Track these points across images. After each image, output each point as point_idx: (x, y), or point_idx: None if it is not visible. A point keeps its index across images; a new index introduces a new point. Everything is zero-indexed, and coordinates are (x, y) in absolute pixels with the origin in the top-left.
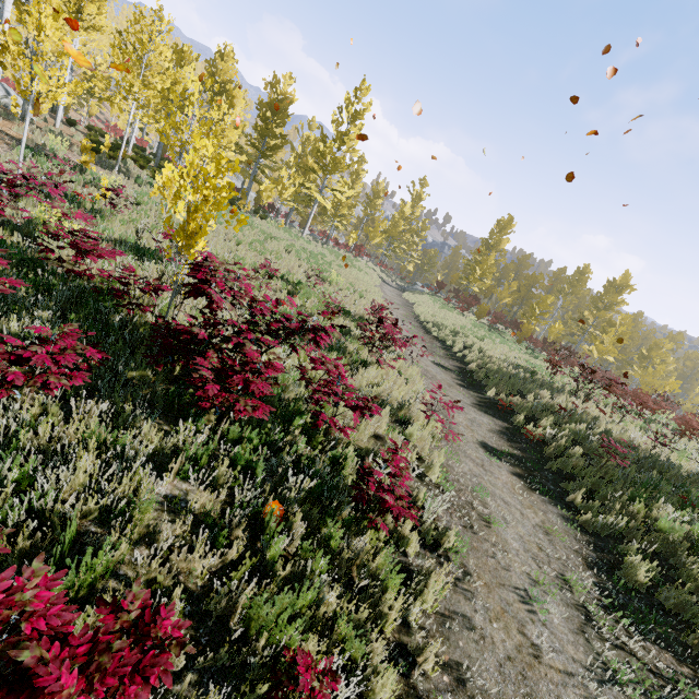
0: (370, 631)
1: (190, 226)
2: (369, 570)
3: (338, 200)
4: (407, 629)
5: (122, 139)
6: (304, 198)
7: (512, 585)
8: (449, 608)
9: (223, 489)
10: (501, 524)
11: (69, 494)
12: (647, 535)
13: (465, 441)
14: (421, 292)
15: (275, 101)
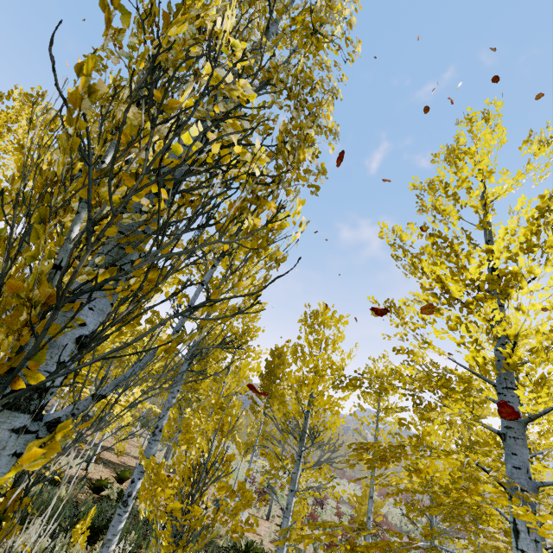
0: None
1: None
2: None
3: None
4: None
5: None
6: None
7: None
8: None
9: None
10: None
11: None
12: None
13: None
14: None
15: None
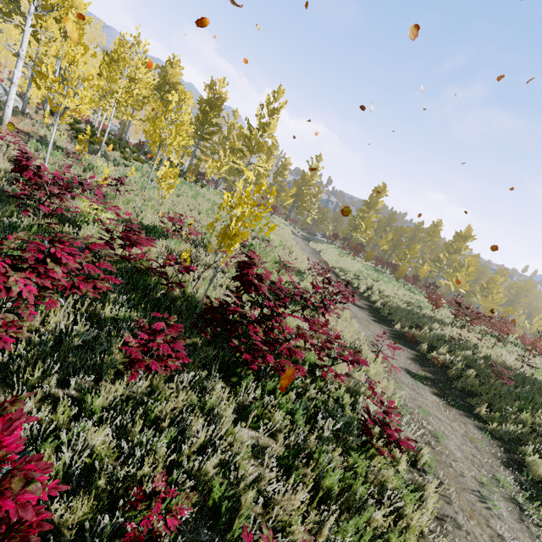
0: (399, 537)
1: (233, 231)
2: (388, 489)
3: (258, 172)
4: (420, 532)
5: (86, 122)
6: (234, 171)
7: (470, 488)
8: (440, 512)
9: (280, 434)
10: (446, 439)
11: (191, 451)
12: (537, 439)
13: (397, 370)
14: (321, 241)
15: (213, 98)
